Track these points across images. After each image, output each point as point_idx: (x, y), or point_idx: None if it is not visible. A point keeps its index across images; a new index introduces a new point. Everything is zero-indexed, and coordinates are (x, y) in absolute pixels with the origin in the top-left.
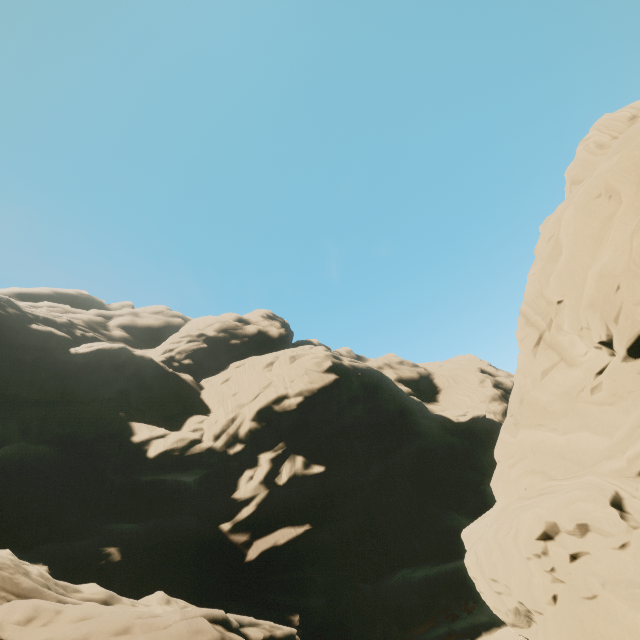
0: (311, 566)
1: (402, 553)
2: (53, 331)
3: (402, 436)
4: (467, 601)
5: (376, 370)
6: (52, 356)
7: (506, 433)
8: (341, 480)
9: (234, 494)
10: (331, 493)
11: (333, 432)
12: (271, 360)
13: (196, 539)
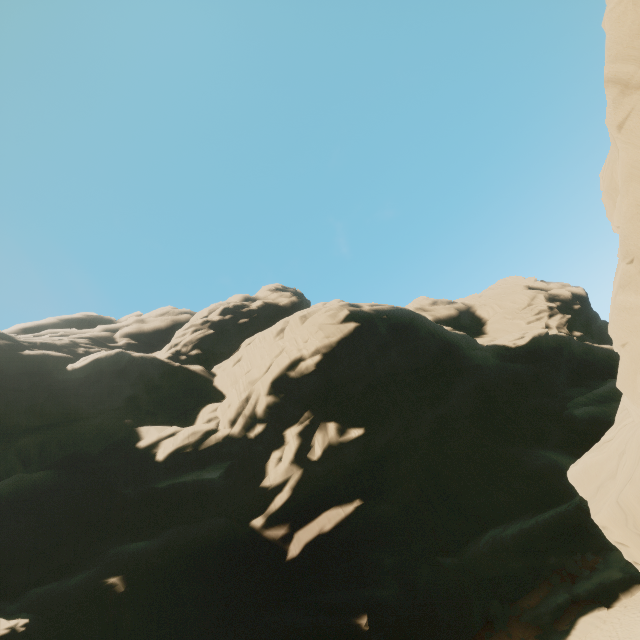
0: (373, 548)
1: (484, 511)
2: (49, 353)
3: (452, 375)
4: (584, 554)
5: (404, 309)
6: (49, 378)
7: (628, 293)
8: (388, 440)
9: (263, 482)
10: (379, 457)
11: (367, 387)
12: (281, 327)
13: (222, 545)
